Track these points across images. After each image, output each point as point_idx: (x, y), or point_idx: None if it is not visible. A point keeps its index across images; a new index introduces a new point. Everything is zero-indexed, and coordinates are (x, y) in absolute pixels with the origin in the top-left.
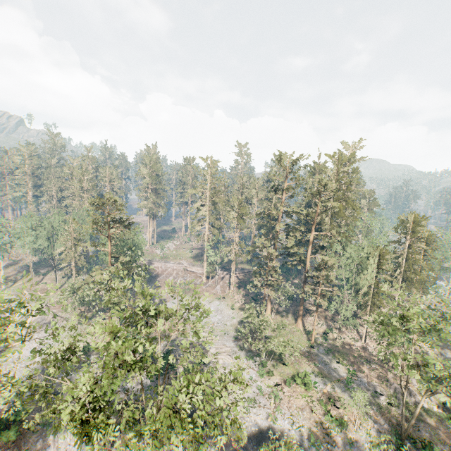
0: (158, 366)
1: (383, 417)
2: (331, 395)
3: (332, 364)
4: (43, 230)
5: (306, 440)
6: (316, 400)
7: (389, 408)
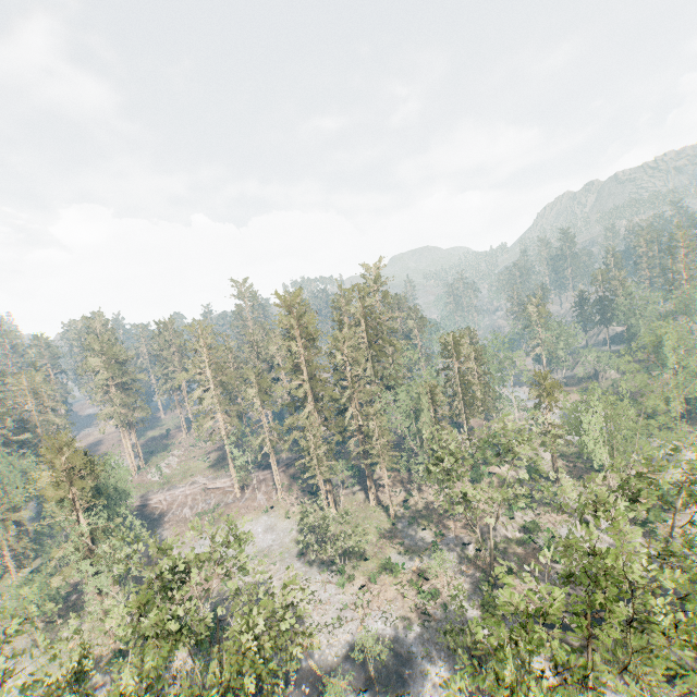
0: (205, 620)
1: (474, 567)
2: (422, 570)
3: (419, 534)
4: None
5: (402, 631)
6: (406, 583)
7: (478, 555)
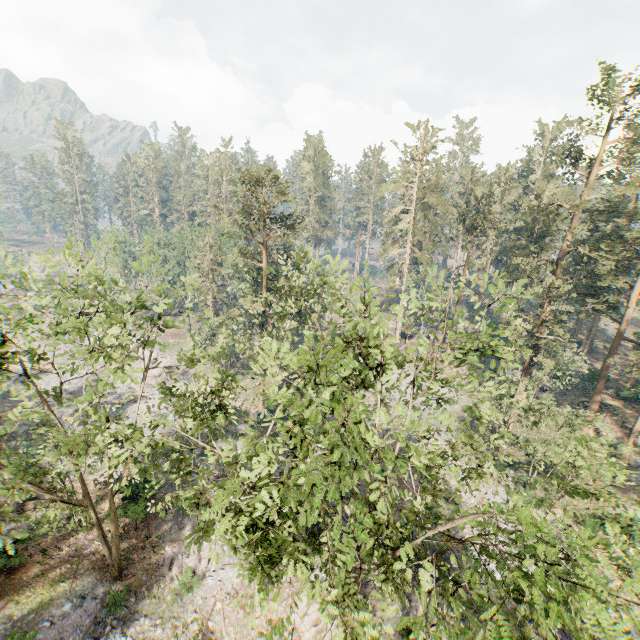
0: None
1: None
2: None
3: None
4: (172, 249)
5: None
6: None
7: None
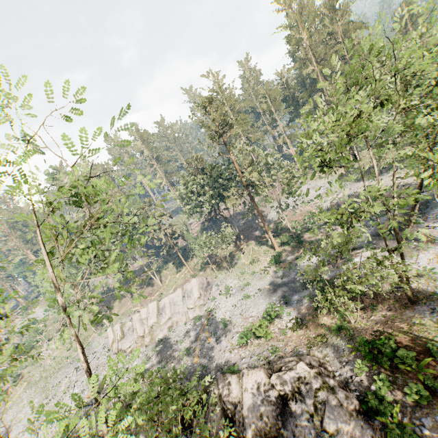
0: None
1: None
2: None
3: None
4: None
5: None
6: None
7: None
